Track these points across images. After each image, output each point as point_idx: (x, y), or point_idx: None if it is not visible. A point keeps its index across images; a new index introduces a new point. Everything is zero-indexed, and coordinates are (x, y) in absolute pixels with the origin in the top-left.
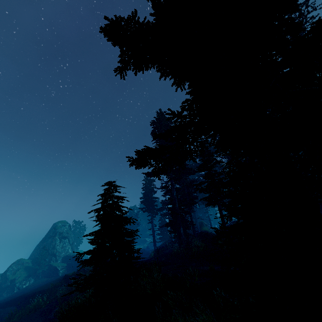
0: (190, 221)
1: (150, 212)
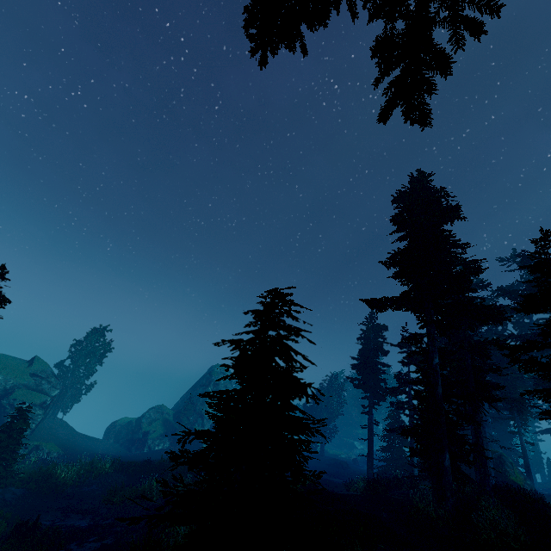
0: (475, 444)
1: (369, 392)
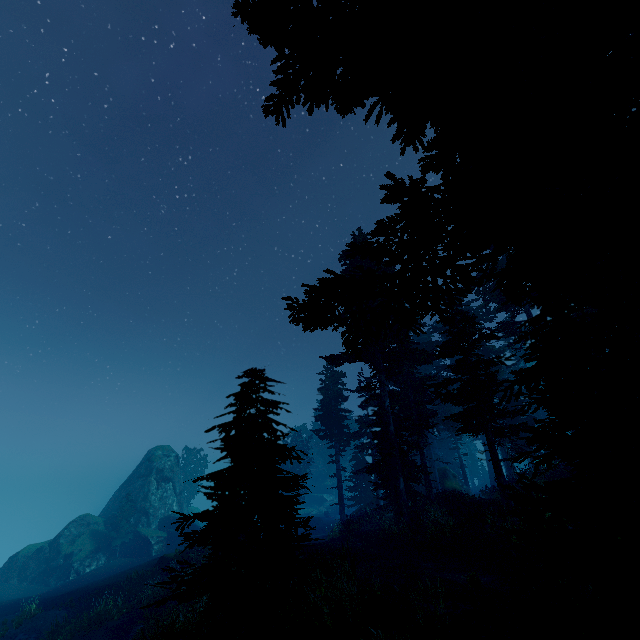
0: (420, 465)
1: (334, 440)
